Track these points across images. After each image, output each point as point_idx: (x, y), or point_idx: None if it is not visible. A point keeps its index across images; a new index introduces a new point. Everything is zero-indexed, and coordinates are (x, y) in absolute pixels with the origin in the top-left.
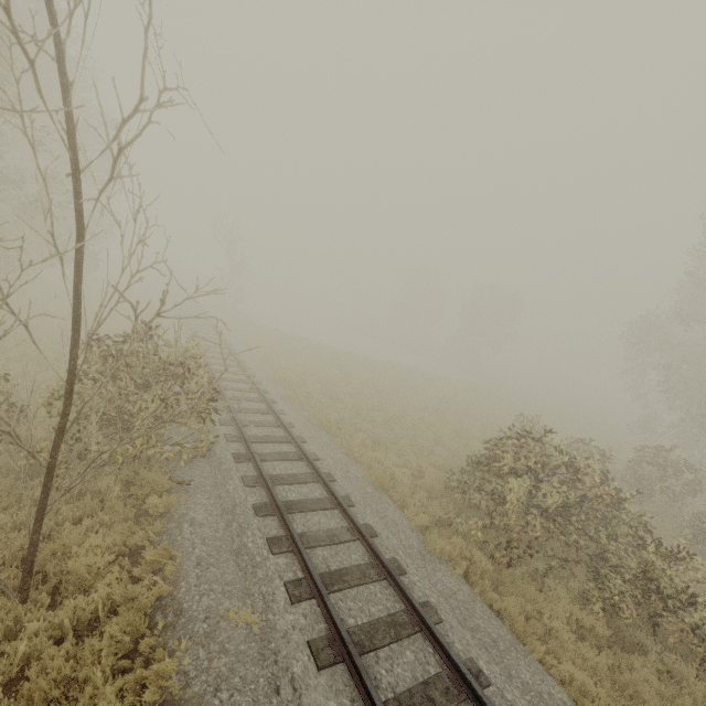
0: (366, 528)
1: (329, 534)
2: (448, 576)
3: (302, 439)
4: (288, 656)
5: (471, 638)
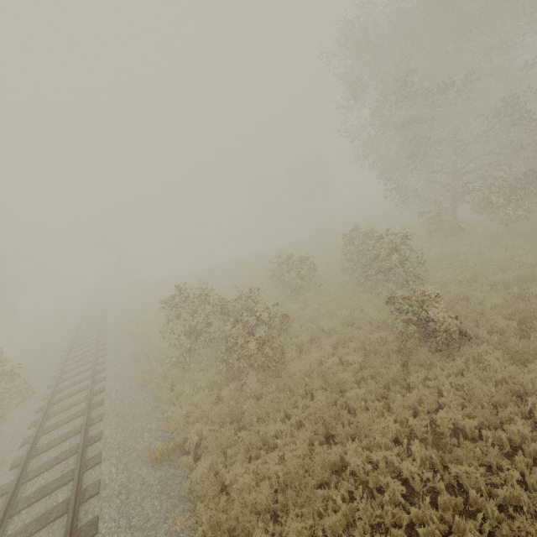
0: (99, 390)
1: (71, 404)
2: (139, 392)
3: (104, 355)
4: (1, 471)
5: (117, 420)
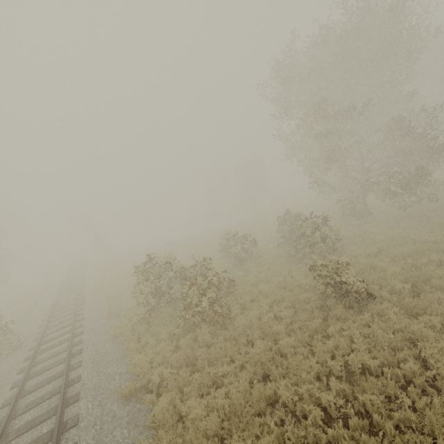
0: (78, 342)
1: (54, 353)
2: (111, 343)
3: (82, 313)
4: None
5: (93, 366)
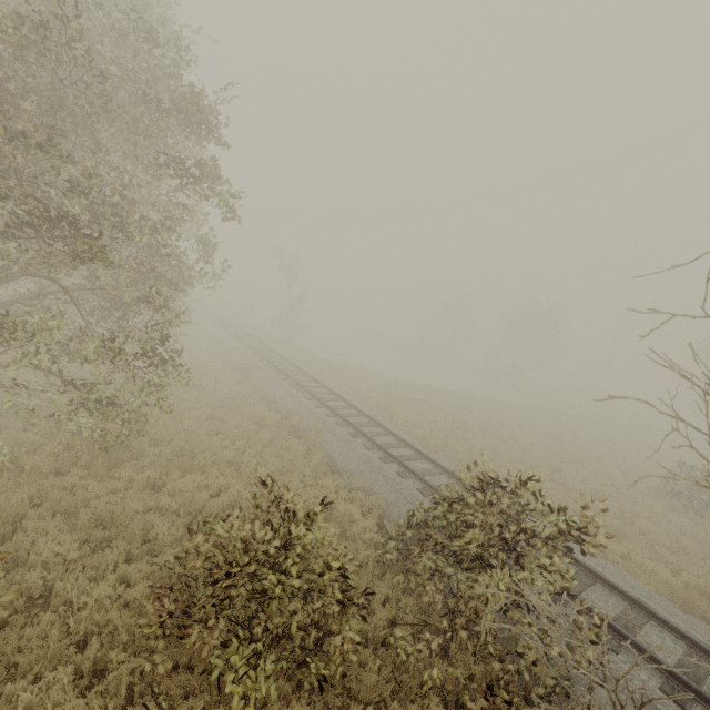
0: None
1: None
2: None
3: None
4: None
5: None
